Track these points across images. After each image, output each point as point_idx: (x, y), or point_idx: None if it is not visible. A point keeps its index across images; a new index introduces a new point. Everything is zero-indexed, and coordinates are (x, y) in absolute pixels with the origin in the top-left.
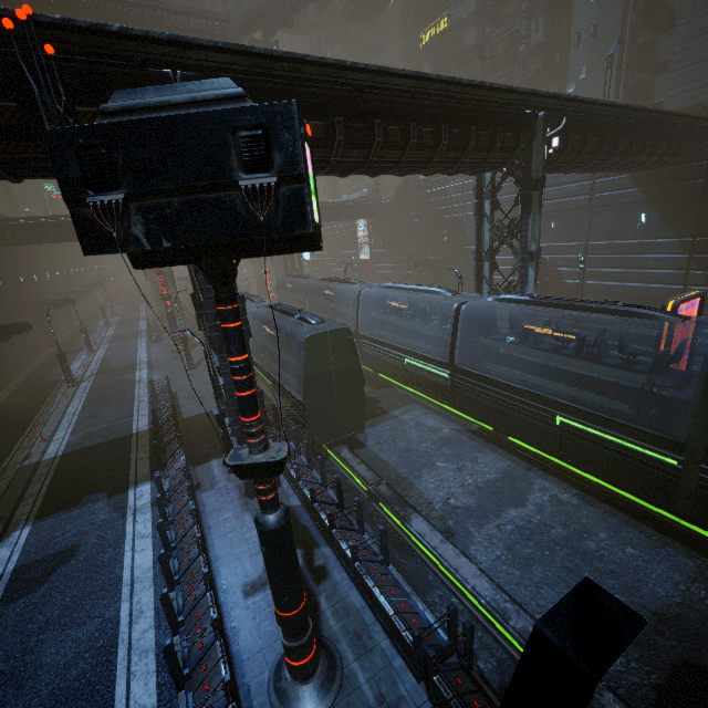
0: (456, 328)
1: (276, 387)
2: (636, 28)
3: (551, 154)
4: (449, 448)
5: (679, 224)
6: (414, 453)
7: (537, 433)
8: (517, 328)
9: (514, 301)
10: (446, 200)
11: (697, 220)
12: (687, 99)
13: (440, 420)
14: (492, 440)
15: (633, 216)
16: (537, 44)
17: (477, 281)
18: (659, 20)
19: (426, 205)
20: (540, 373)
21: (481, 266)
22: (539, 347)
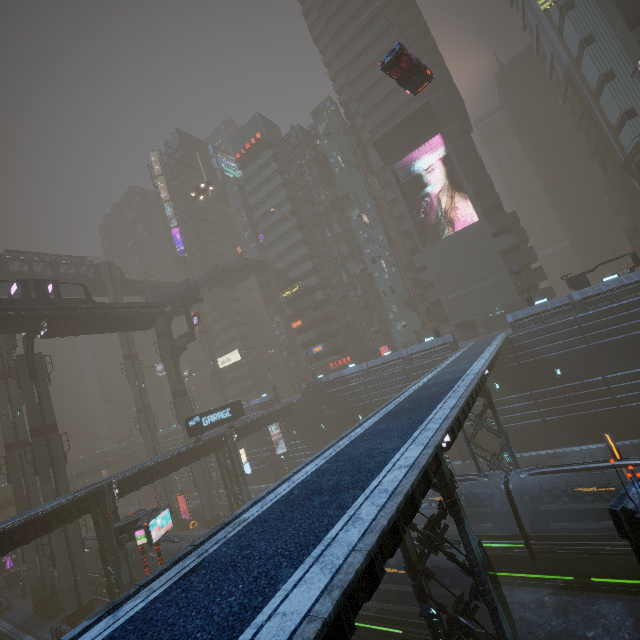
0: (510, 503)
1: (415, 633)
2: (410, 287)
3: (486, 376)
4: (572, 614)
5: (519, 385)
6: (559, 635)
7: (625, 565)
8: (543, 488)
9: (546, 472)
10: (353, 394)
11: (526, 382)
12: (460, 318)
13: (530, 590)
14: (584, 588)
15: (491, 385)
16: (360, 296)
17: (474, 459)
18: (422, 285)
19: (335, 399)
20: (582, 516)
21: (472, 448)
22: (588, 500)
